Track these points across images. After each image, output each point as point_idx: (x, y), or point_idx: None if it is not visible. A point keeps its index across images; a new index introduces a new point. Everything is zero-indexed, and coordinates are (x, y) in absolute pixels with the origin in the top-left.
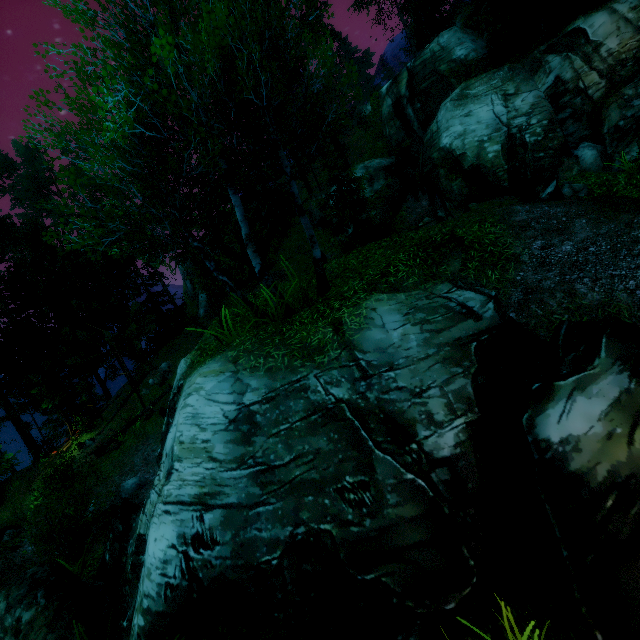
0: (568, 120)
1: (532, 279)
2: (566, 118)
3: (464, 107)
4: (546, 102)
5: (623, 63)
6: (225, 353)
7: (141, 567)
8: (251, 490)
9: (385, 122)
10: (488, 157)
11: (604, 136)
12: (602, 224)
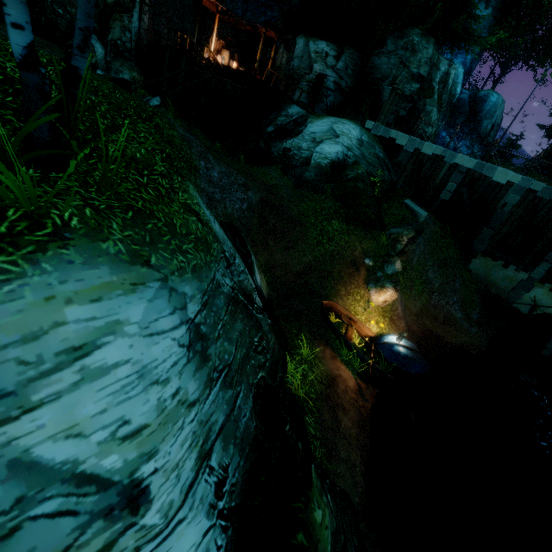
0: None
1: (209, 190)
2: None
3: None
4: None
5: None
6: (90, 245)
7: None
8: (228, 397)
9: None
10: None
11: (108, 42)
12: (219, 164)
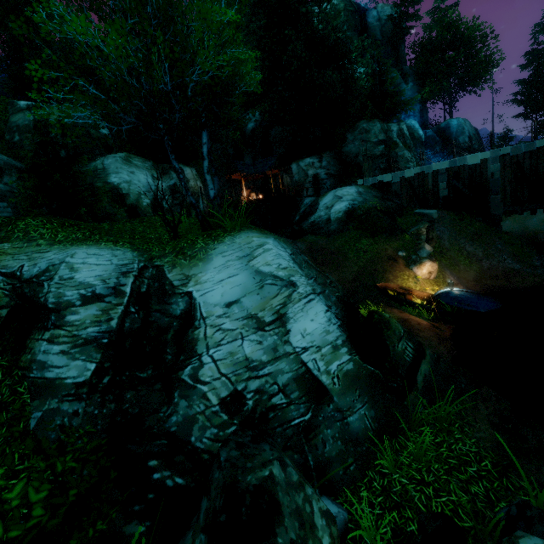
0: (178, 205)
1: None
2: (177, 204)
3: (130, 167)
4: (170, 191)
5: (195, 193)
6: (250, 230)
7: (252, 415)
8: (319, 286)
9: (15, 129)
10: (143, 204)
11: None
12: None
